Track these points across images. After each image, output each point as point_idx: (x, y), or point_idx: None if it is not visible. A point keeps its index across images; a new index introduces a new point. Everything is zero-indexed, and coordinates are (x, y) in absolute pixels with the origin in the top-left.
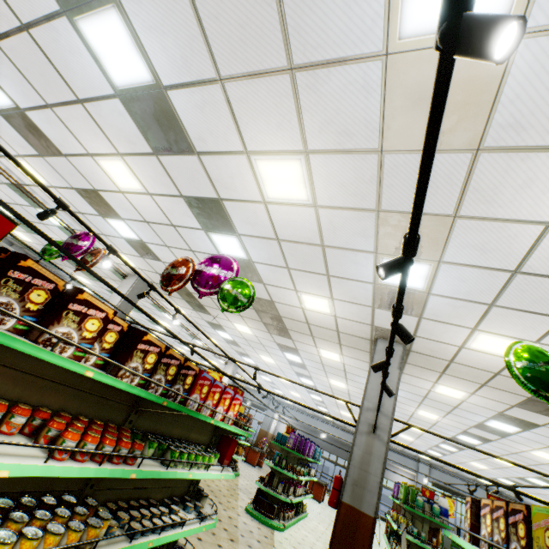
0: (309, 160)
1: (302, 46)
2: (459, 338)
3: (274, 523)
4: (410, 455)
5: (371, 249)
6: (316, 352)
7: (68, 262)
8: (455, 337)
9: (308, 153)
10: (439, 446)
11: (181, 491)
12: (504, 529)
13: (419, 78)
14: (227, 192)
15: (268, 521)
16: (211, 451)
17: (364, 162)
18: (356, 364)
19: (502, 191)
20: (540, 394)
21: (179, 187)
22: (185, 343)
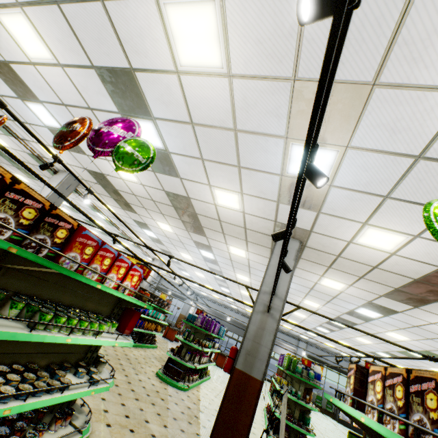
0: (224, 3)
1: None
2: (349, 233)
3: (179, 385)
4: (293, 336)
5: (282, 132)
6: (226, 248)
7: (3, 158)
8: (347, 232)
9: None
10: (316, 329)
11: (76, 357)
12: (403, 398)
13: None
14: (139, 59)
15: (175, 383)
16: (107, 320)
17: (286, 2)
18: (259, 260)
19: (434, 43)
20: None
21: (89, 53)
22: (99, 225)
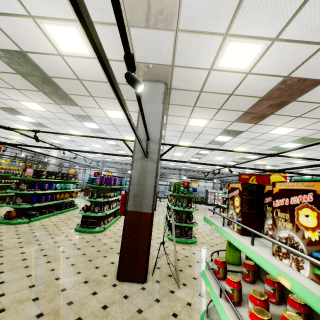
0: None
1: None
2: (210, 56)
3: (96, 230)
4: (177, 169)
5: None
6: (104, 114)
7: None
8: (207, 56)
9: None
10: (190, 160)
11: None
12: None
13: None
14: None
15: (92, 230)
16: None
17: None
18: (136, 118)
19: None
20: None
21: None
22: None
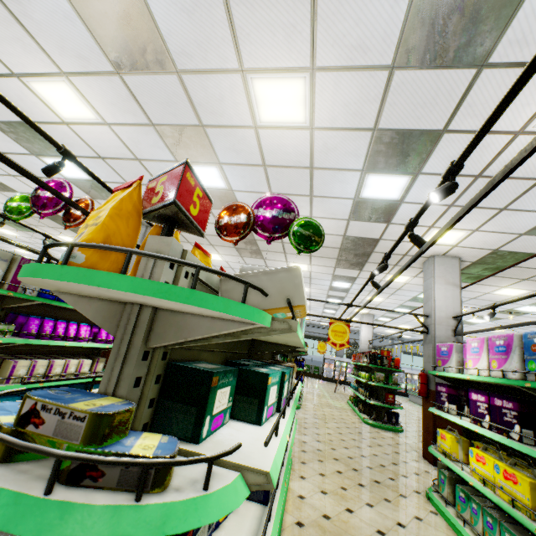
0: None
1: None
2: None
3: None
4: None
5: (27, 152)
6: None
7: None
8: None
9: None
10: None
11: None
12: None
13: None
14: None
15: None
16: None
17: None
18: None
19: (19, 104)
20: (12, 217)
21: None
22: None
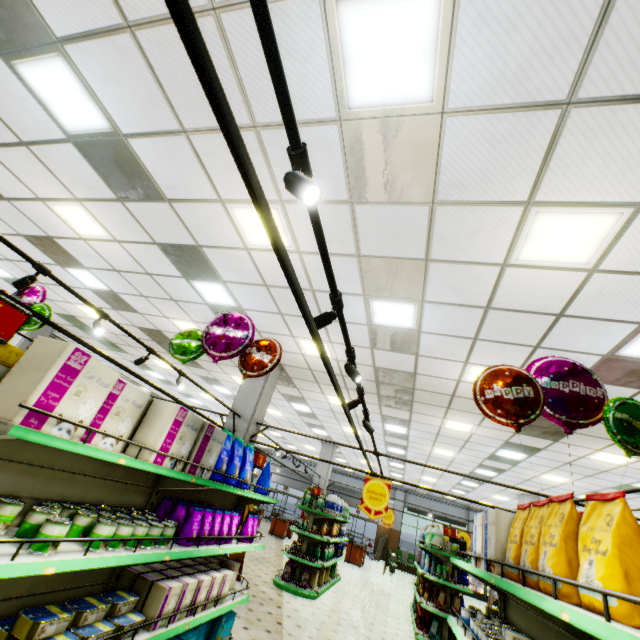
0: (85, 206)
1: (20, 131)
2: (294, 346)
3: None
4: None
5: (179, 274)
6: (231, 379)
7: None
8: (292, 346)
9: (80, 201)
10: (391, 465)
11: None
12: None
13: (100, 156)
14: (52, 231)
15: None
16: None
17: (118, 208)
18: None
19: (205, 228)
20: (178, 357)
21: (13, 227)
22: None
